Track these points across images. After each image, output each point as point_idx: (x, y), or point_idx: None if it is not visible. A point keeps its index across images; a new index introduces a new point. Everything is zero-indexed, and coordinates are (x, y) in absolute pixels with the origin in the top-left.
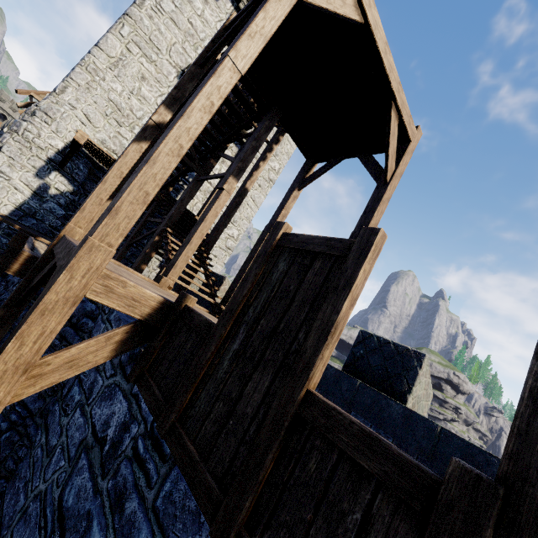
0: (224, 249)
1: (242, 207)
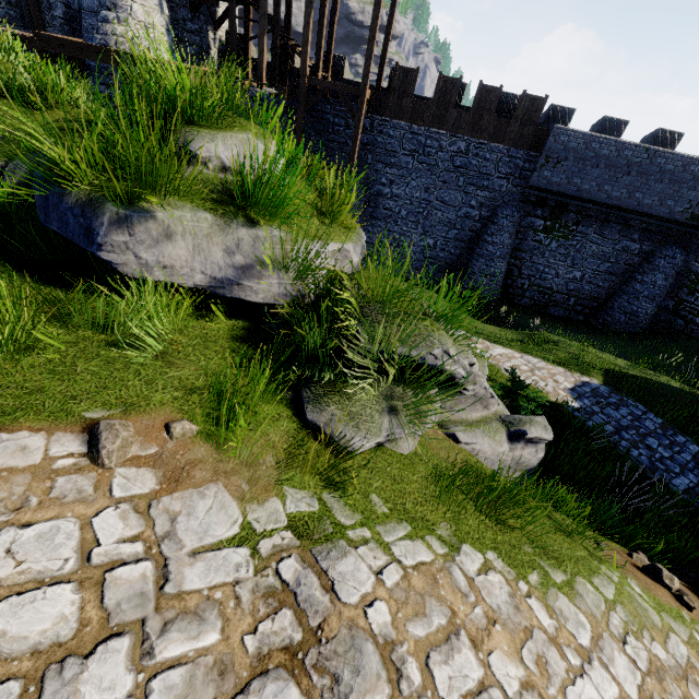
0: None
1: None
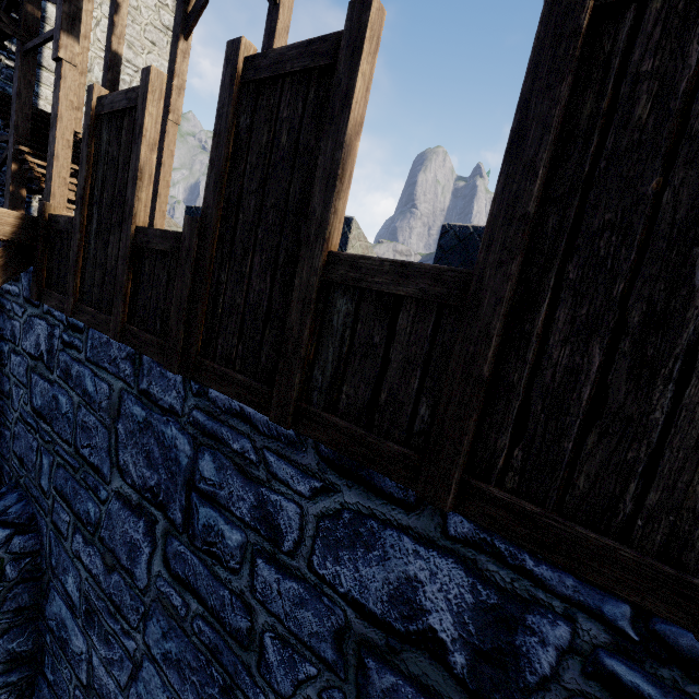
0: None
1: None
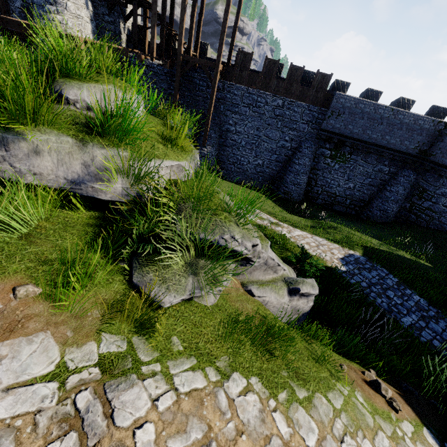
0: None
1: None
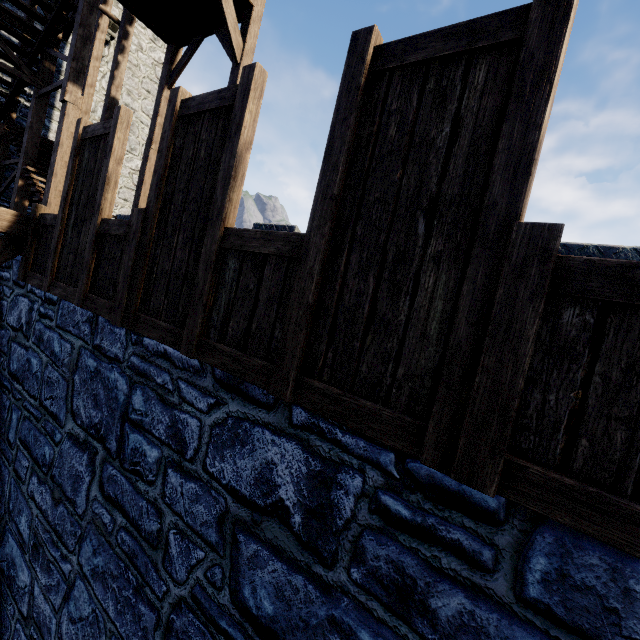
0: (133, 189)
1: (135, 127)
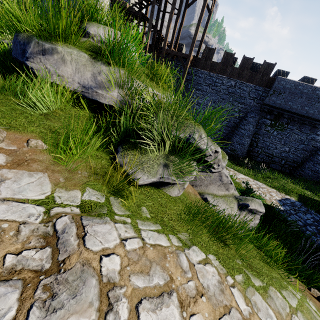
0: None
1: None
